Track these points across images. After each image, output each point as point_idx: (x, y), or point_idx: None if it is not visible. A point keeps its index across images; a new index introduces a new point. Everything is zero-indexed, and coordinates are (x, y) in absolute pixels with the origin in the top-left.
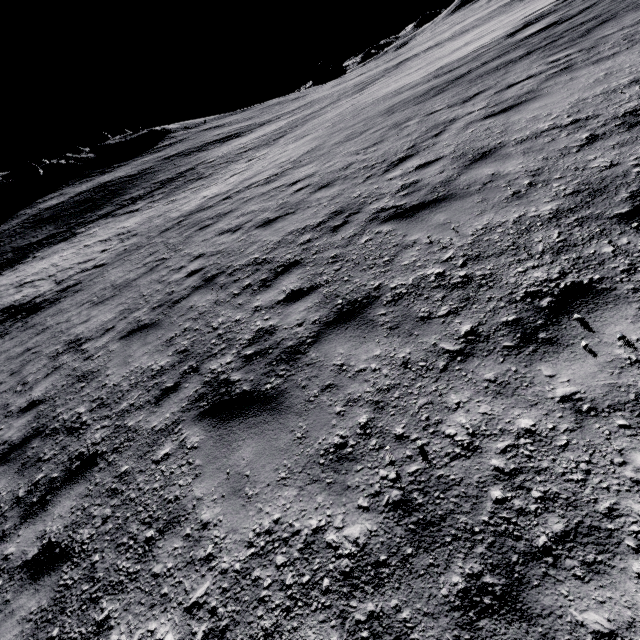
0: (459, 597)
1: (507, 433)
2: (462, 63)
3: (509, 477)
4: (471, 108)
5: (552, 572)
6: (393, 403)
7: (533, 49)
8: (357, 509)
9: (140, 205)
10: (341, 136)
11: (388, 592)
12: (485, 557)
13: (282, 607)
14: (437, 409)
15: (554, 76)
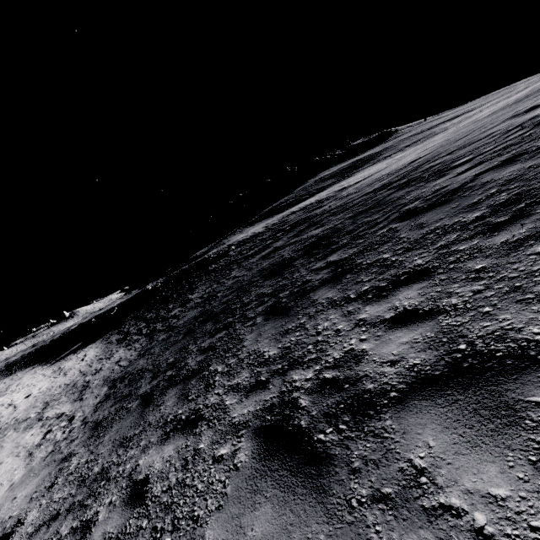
0: None
1: None
2: None
3: None
4: None
5: None
6: None
7: None
8: None
9: (396, 154)
10: None
11: None
12: None
13: None
14: None
15: None
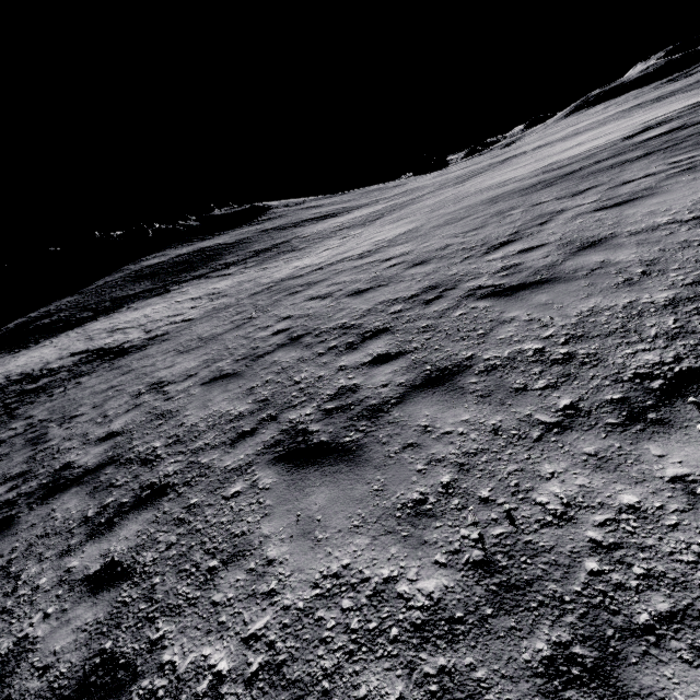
0: (543, 664)
1: (607, 507)
2: (573, 161)
3: (607, 550)
4: (581, 201)
5: (654, 651)
6: (480, 466)
7: (652, 151)
8: (433, 564)
9: (233, 270)
10: (440, 220)
11: (462, 649)
12: (575, 627)
13: (345, 650)
14: (528, 476)
15: (675, 175)
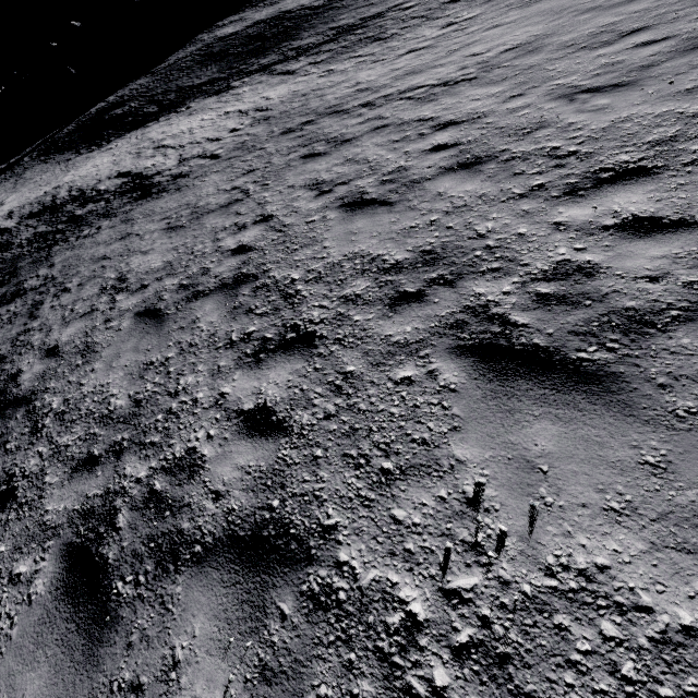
0: None
1: None
2: None
3: None
4: None
5: None
6: None
7: None
8: None
9: (300, 64)
10: (587, 27)
11: None
12: None
13: None
14: None
15: None
